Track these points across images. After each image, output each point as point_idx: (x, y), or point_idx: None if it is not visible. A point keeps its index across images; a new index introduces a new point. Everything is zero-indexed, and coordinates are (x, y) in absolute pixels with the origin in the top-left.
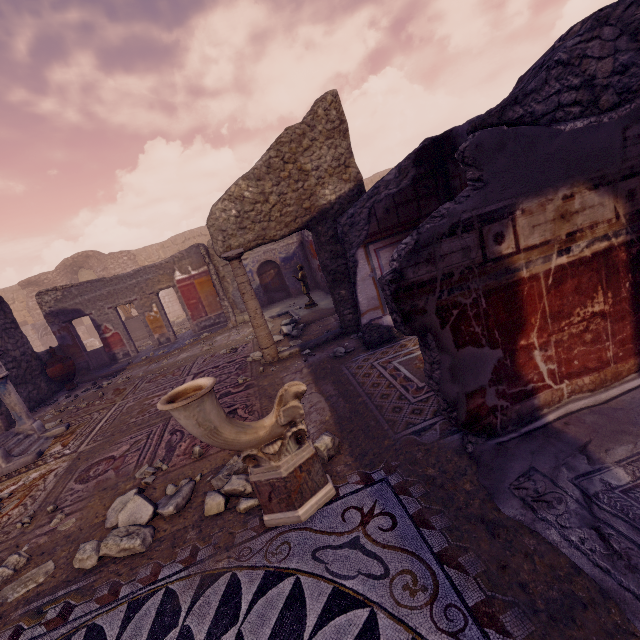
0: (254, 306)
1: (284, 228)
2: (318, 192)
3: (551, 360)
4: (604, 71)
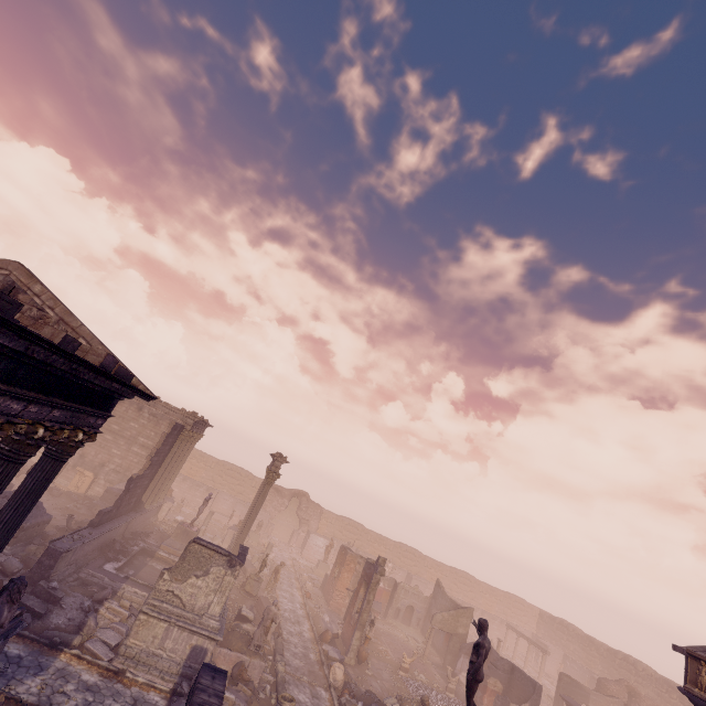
0: (430, 643)
1: (447, 630)
2: (459, 628)
3: (487, 701)
4: (506, 668)
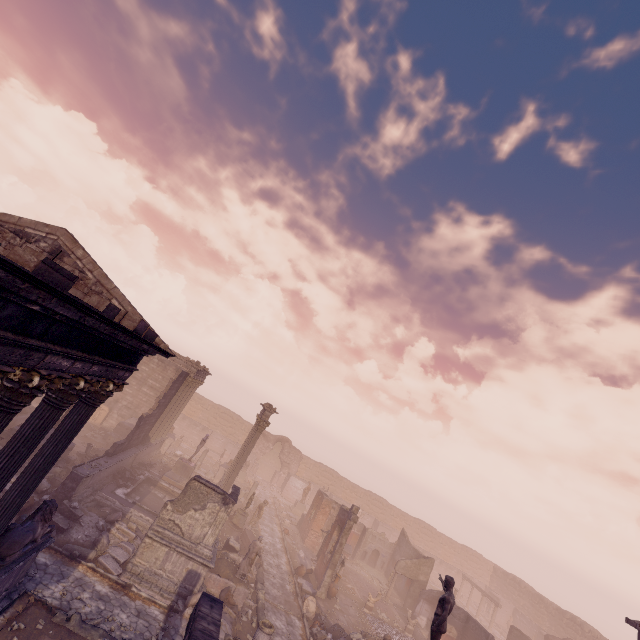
0: (393, 585)
1: (409, 576)
2: (420, 575)
3: None
4: (462, 617)
